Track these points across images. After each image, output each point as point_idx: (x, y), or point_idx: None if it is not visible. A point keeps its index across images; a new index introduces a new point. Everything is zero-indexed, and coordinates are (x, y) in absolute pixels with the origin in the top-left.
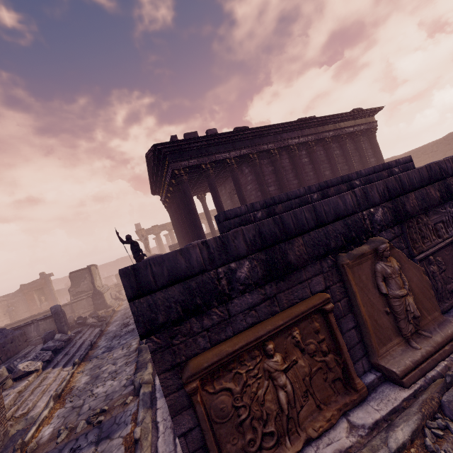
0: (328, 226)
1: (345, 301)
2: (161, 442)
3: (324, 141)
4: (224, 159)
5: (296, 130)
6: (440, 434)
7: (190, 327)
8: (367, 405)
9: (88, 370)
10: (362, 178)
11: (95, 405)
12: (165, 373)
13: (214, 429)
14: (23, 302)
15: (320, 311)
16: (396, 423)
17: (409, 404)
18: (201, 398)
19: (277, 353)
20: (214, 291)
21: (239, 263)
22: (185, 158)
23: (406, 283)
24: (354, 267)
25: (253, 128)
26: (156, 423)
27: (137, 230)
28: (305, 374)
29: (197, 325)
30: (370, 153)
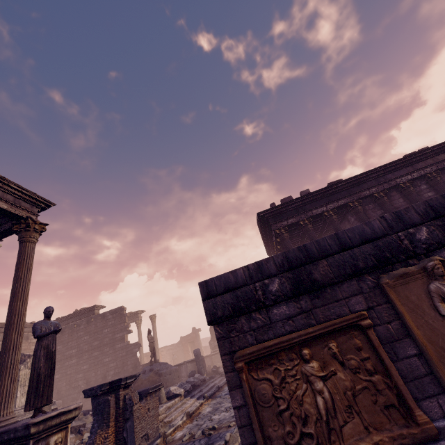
0: (354, 249)
1: (397, 324)
2: None
3: None
4: (322, 213)
5: (404, 167)
6: None
7: (242, 326)
8: None
9: (212, 404)
10: None
11: (210, 425)
12: (225, 356)
13: (257, 409)
14: (181, 352)
15: (360, 328)
16: None
17: None
18: (247, 379)
19: (314, 361)
20: (252, 298)
21: (271, 280)
22: (283, 219)
23: None
24: (396, 286)
25: (346, 179)
26: None
27: None
28: (346, 388)
29: (246, 325)
30: None
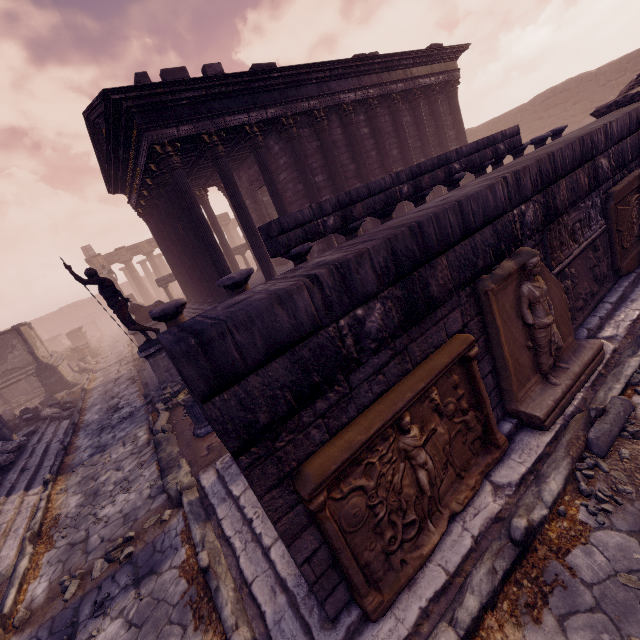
0: (475, 235)
1: (482, 341)
2: (244, 563)
3: (390, 98)
4: (241, 126)
5: (350, 77)
6: (592, 474)
7: (298, 417)
8: (507, 459)
9: (76, 486)
10: (463, 159)
11: (110, 534)
12: (270, 492)
13: (347, 541)
14: None
15: (461, 360)
16: (546, 473)
17: (552, 448)
18: (329, 511)
19: (413, 425)
20: (336, 358)
21: (368, 308)
22: (170, 122)
23: (552, 307)
24: (499, 293)
25: (284, 67)
26: (226, 538)
27: (89, 257)
28: (445, 443)
29: (307, 412)
30: (449, 123)
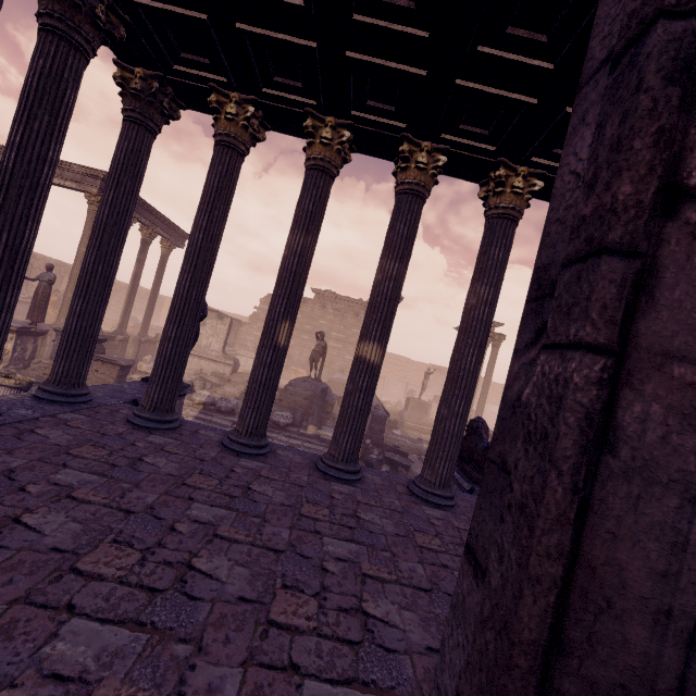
0: None
1: None
2: None
3: None
4: None
5: None
6: None
7: None
8: None
9: None
10: None
11: None
12: None
13: None
14: None
15: None
16: None
17: None
18: None
19: None
20: None
21: None
22: None
23: None
24: None
25: None
26: None
27: None
28: None
29: None
30: None
